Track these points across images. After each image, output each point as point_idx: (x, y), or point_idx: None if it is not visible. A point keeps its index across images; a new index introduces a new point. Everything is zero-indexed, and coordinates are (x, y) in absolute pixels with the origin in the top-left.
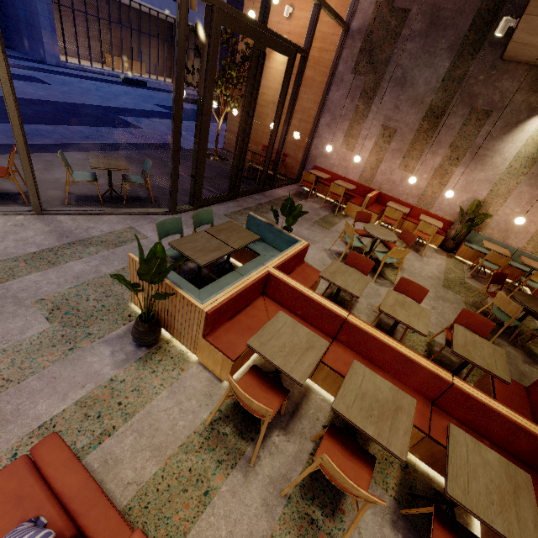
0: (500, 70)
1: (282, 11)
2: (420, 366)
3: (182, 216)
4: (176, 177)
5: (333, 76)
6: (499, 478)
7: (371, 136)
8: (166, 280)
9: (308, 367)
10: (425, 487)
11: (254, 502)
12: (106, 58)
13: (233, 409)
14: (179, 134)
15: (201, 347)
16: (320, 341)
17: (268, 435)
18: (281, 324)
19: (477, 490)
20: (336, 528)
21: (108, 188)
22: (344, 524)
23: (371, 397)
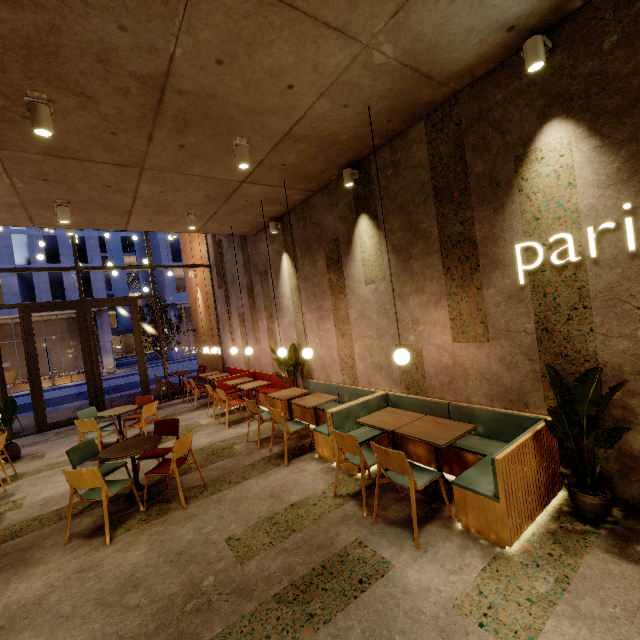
0: (257, 241)
1: (194, 275)
2: None
3: (14, 440)
4: None
5: (214, 297)
6: None
7: (237, 326)
8: None
9: None
10: None
11: None
12: None
13: None
14: (1, 381)
15: None
16: None
17: None
18: None
19: None
20: None
21: None
22: None
23: None
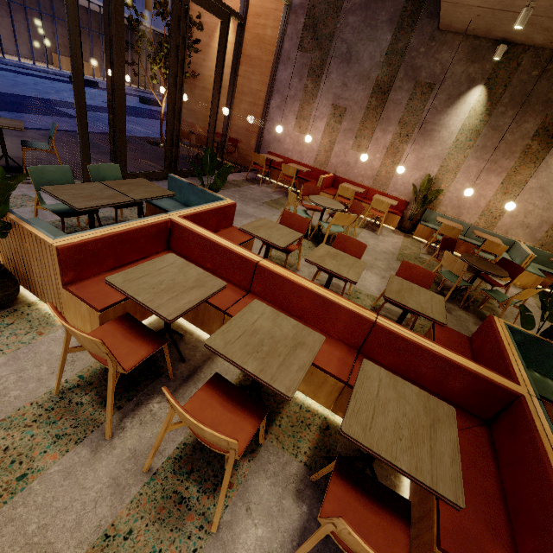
0: (439, 41)
1: None
2: (340, 307)
3: None
4: (86, 139)
5: (279, 55)
6: (415, 412)
7: (322, 117)
8: (12, 215)
9: (186, 304)
10: (348, 448)
11: (97, 483)
12: (53, 58)
13: (101, 375)
14: (81, 84)
15: (66, 303)
16: (215, 281)
17: (145, 402)
18: (166, 264)
19: (382, 425)
20: (216, 506)
21: (2, 154)
22: (228, 499)
23: (264, 333)
